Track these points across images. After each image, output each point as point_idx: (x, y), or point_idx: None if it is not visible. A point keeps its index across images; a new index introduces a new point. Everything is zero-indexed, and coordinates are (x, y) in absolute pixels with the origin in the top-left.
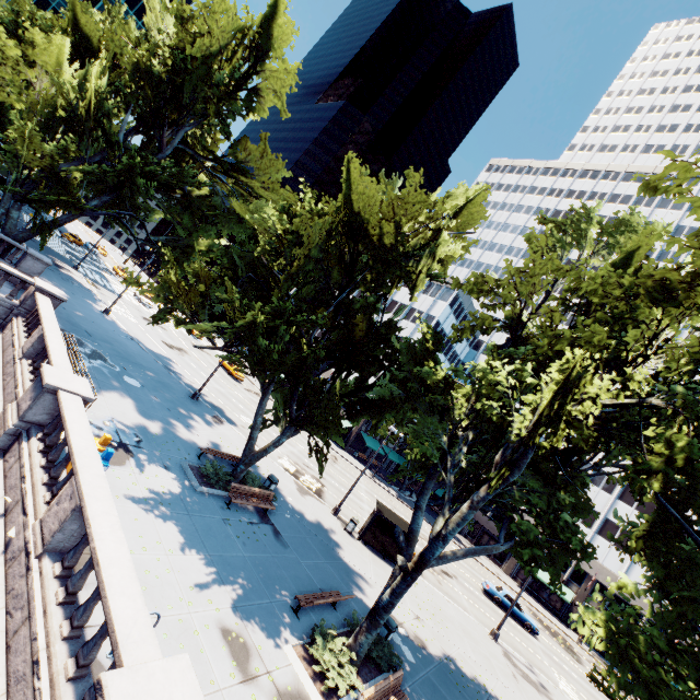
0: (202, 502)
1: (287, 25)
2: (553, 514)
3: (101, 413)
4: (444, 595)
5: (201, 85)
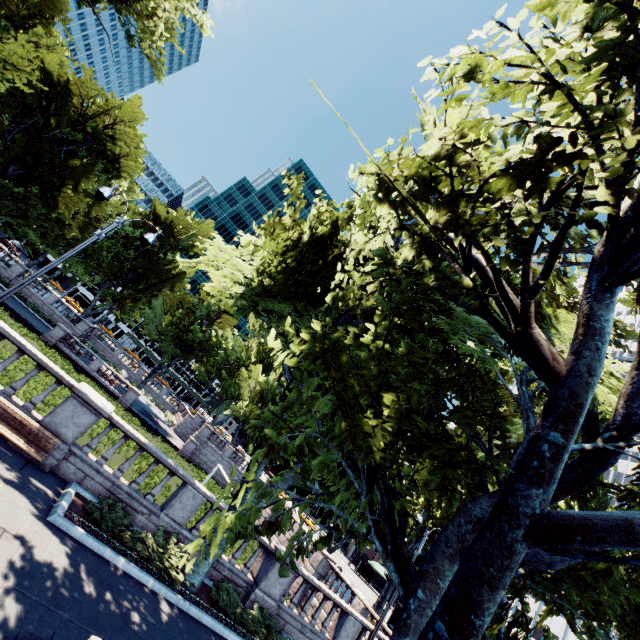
0: None
1: None
2: None
3: None
4: None
5: None
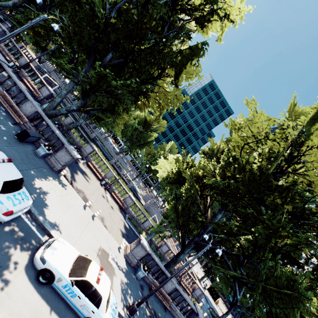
0: None
1: None
2: None
3: None
4: None
5: None
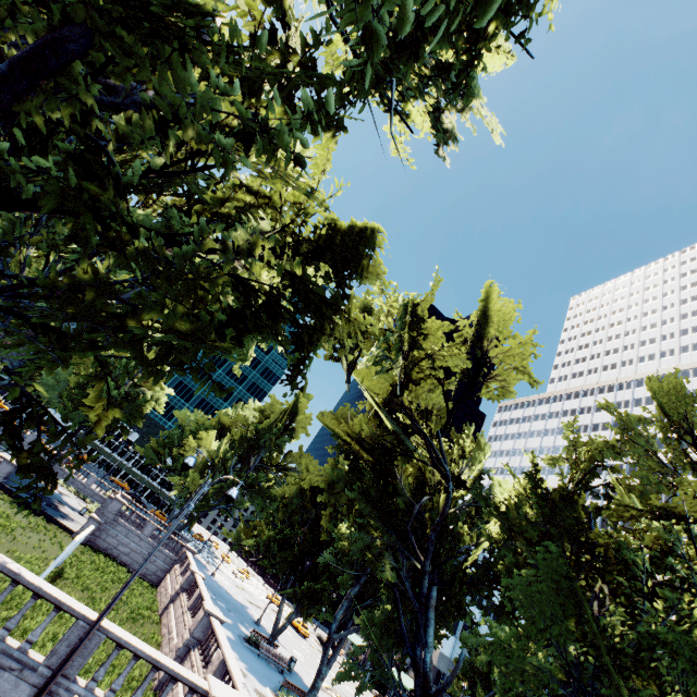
0: (244, 647)
1: (304, 401)
2: None
3: None
4: None
5: (268, 435)
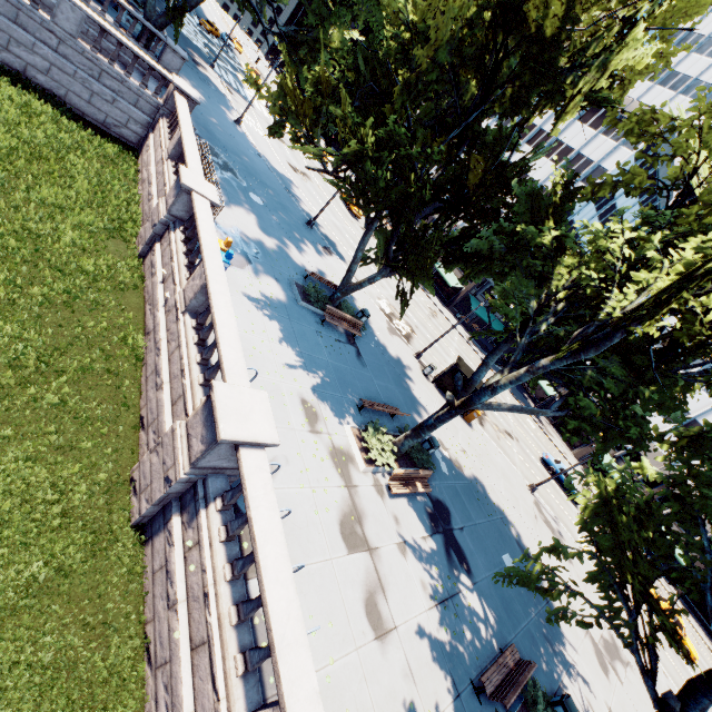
0: (302, 314)
1: None
2: (622, 403)
3: (228, 223)
4: (498, 447)
5: None
